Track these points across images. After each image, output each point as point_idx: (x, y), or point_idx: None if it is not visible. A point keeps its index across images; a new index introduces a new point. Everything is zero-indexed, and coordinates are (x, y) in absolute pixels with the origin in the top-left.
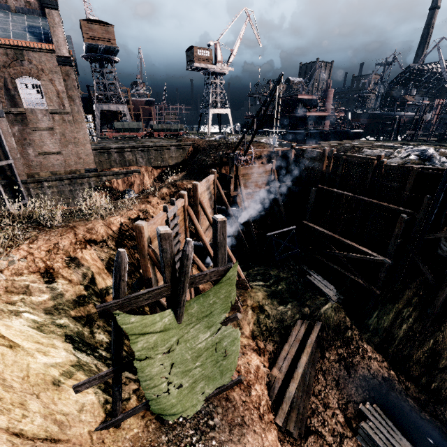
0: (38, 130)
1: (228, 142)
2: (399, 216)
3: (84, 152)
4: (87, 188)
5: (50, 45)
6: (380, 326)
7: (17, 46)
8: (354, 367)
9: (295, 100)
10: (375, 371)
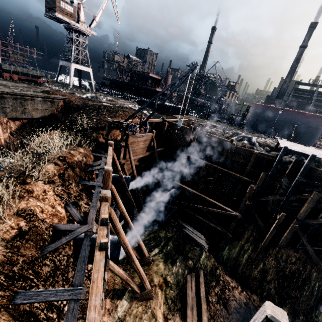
0: None
1: (107, 106)
2: (250, 186)
3: None
4: None
5: None
6: (230, 258)
7: None
8: (228, 302)
9: (147, 76)
10: (239, 300)
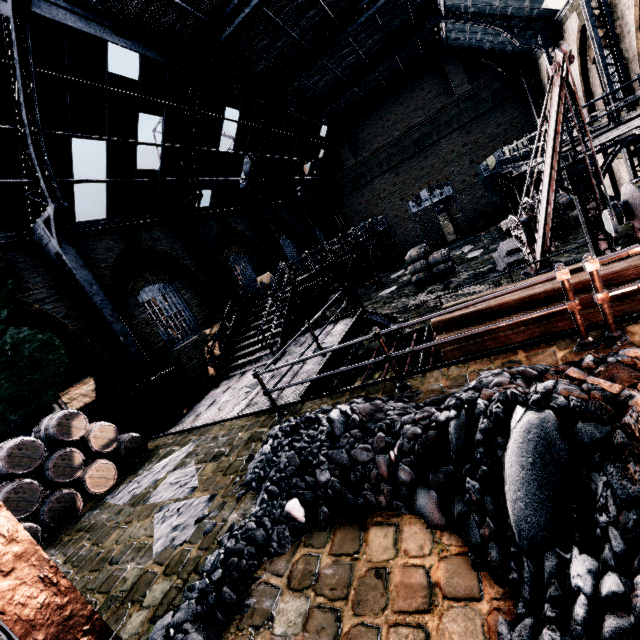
0: None
1: None
2: None
3: None
4: None
5: None
6: None
7: None
8: None
9: None
10: None
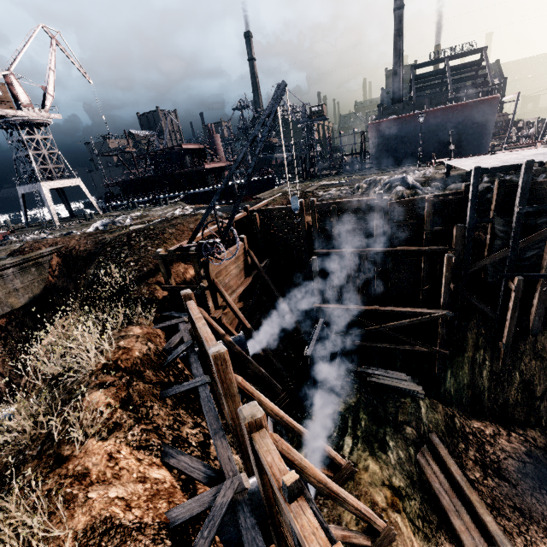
0: None
1: (142, 229)
2: (446, 257)
3: None
4: None
5: None
6: (461, 387)
7: None
8: (500, 466)
9: (180, 151)
10: (515, 452)
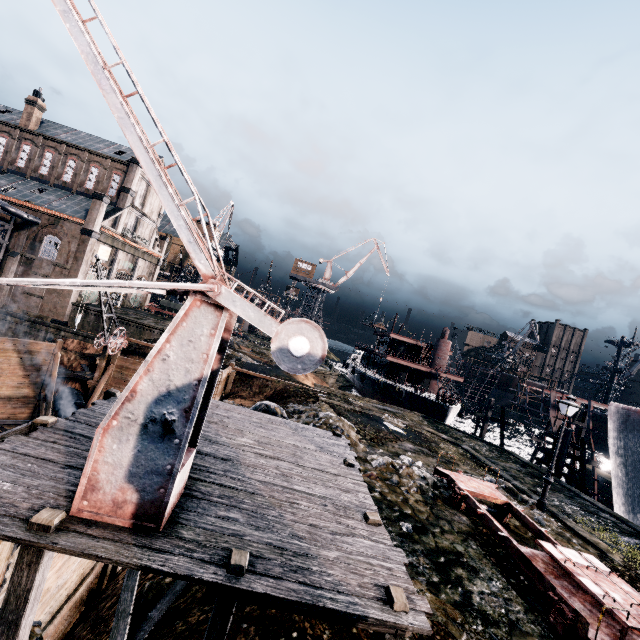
0: (36, 274)
1: None
2: None
3: (62, 304)
4: (42, 337)
5: (82, 220)
6: None
7: (58, 216)
8: None
9: (392, 339)
10: None
